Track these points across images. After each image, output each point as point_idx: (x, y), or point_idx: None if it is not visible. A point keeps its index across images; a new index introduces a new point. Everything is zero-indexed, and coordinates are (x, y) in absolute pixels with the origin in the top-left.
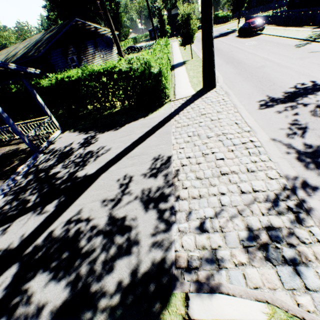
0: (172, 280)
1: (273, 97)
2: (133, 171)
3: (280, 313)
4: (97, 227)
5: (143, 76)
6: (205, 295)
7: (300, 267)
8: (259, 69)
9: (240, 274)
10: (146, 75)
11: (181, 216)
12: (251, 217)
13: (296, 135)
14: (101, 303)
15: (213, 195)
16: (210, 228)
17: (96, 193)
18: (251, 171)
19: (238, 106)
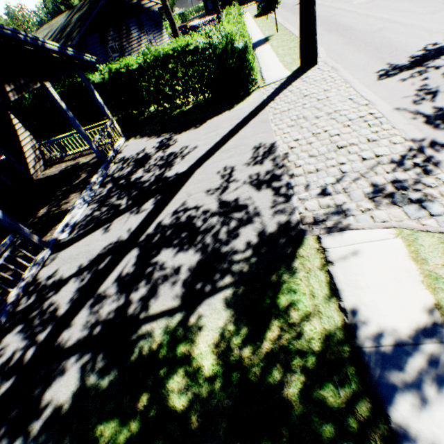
0: (301, 232)
1: (396, 64)
2: (233, 162)
3: (406, 232)
4: (209, 211)
5: (225, 54)
6: (335, 234)
7: (425, 203)
8: (376, 34)
9: (367, 217)
10: (229, 52)
11: (299, 189)
12: (375, 177)
13: (424, 101)
14: (235, 257)
15: (331, 167)
16: (332, 192)
17: (197, 187)
18: (372, 141)
19: (351, 81)
